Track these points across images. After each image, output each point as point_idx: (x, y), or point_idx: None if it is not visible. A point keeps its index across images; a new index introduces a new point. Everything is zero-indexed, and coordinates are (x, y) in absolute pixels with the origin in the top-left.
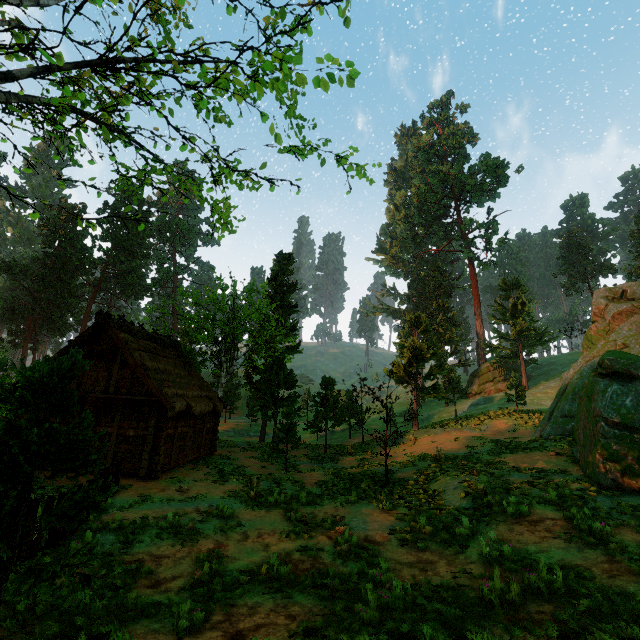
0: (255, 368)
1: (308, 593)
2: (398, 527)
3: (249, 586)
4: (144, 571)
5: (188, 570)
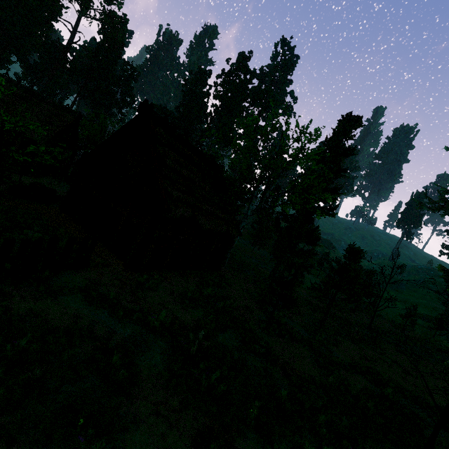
0: (285, 216)
1: None
2: None
3: None
4: None
5: None
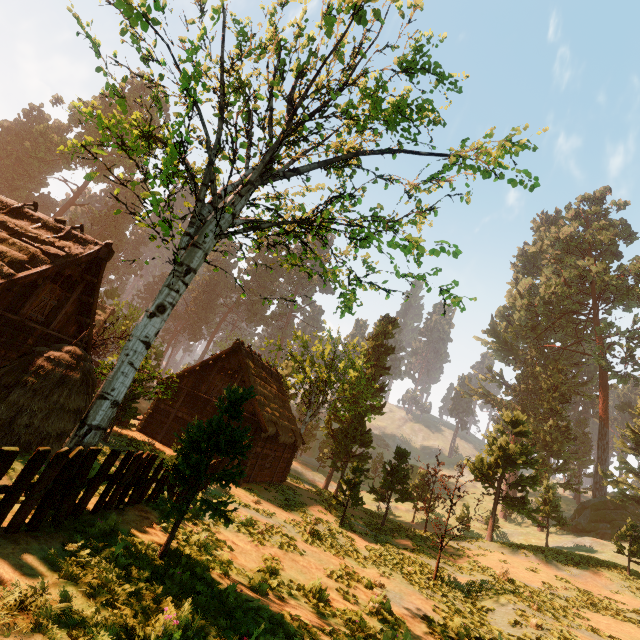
0: (336, 416)
1: (338, 620)
2: (432, 617)
3: (296, 592)
4: (229, 546)
5: (256, 561)
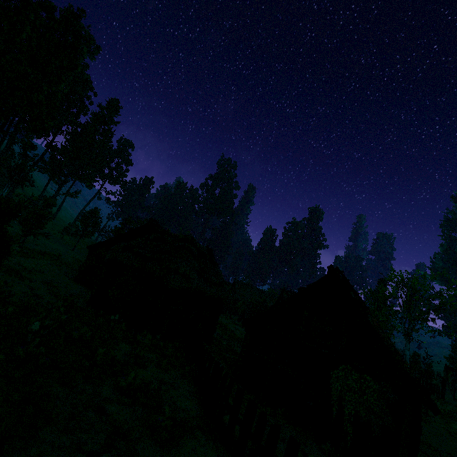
0: None
1: None
2: None
3: None
4: None
5: None
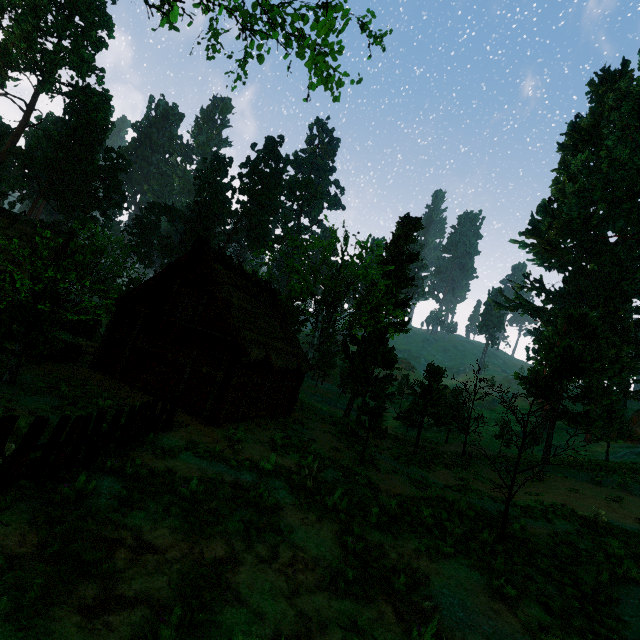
0: (354, 338)
1: None
2: None
3: None
4: (101, 570)
5: (162, 593)
